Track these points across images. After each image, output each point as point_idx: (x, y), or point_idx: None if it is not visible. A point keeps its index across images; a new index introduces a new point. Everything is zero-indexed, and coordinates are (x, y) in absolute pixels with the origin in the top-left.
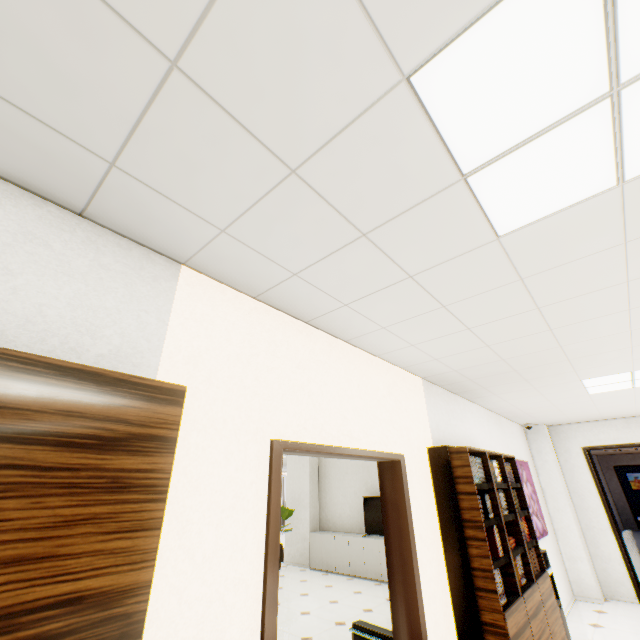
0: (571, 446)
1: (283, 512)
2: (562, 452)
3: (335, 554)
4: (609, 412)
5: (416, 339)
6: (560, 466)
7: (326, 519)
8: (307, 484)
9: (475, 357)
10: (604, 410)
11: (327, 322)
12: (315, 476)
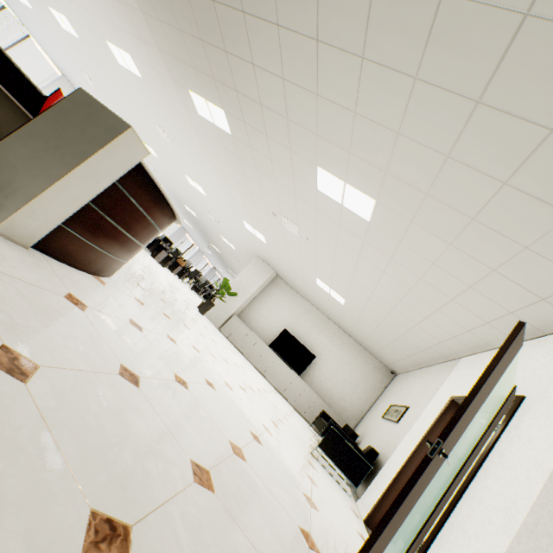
0: None
1: (227, 289)
2: None
3: (243, 339)
4: None
5: None
6: None
7: (247, 315)
8: (254, 289)
9: None
10: None
11: None
12: (261, 289)
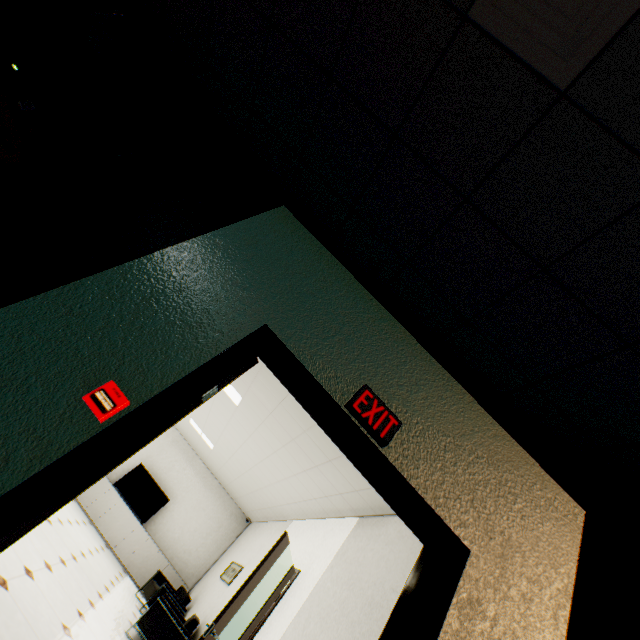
0: None
1: None
2: None
3: None
4: None
5: None
6: None
7: None
8: None
9: None
10: None
11: None
12: None
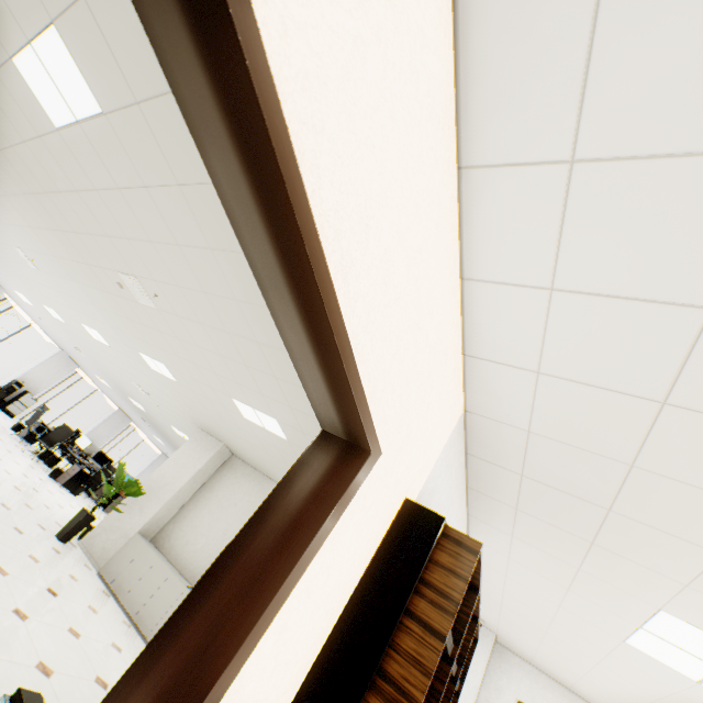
0: (507, 688)
1: (132, 486)
2: (491, 686)
3: (140, 580)
4: (594, 686)
5: (579, 270)
6: (476, 701)
7: (168, 534)
8: (185, 480)
9: (600, 421)
10: (594, 678)
11: (494, 31)
12: (201, 480)
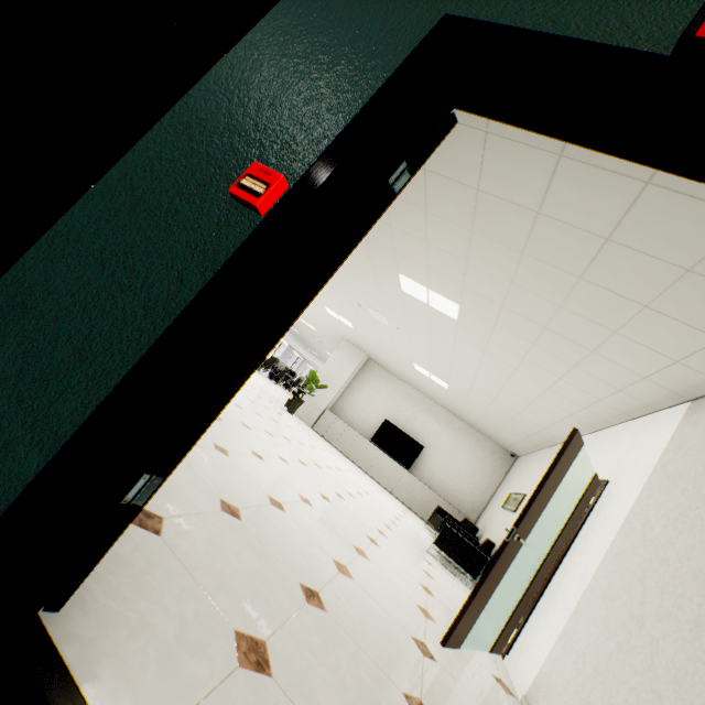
0: None
1: (315, 381)
2: None
3: (340, 435)
4: None
5: None
6: None
7: (340, 408)
8: (346, 377)
9: None
10: None
11: None
12: (353, 376)
